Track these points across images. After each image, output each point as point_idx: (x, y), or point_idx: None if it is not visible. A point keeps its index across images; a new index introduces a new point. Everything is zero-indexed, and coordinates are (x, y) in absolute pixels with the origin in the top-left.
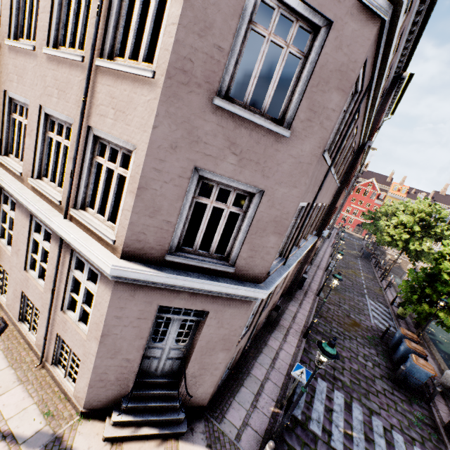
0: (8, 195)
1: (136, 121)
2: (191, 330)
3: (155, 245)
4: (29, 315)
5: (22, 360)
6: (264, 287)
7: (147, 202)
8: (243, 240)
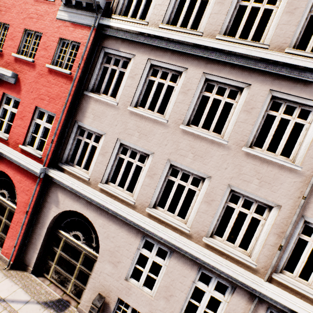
0: (154, 242)
1: None
2: None
3: None
4: None
5: None
6: None
7: None
8: None
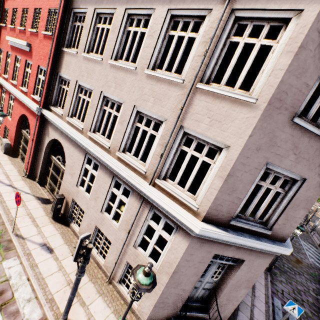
0: (92, 158)
1: (231, 129)
2: (223, 270)
3: (225, 213)
4: (97, 242)
5: (96, 276)
6: (288, 246)
7: (229, 185)
8: (281, 211)
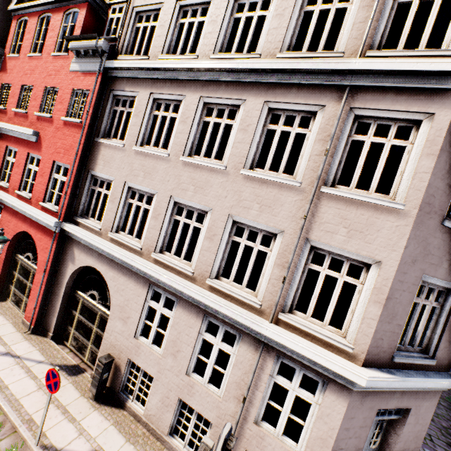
0: (161, 291)
1: (379, 240)
2: (382, 430)
3: (386, 348)
4: (181, 426)
5: None
6: None
7: (389, 310)
8: (440, 331)
